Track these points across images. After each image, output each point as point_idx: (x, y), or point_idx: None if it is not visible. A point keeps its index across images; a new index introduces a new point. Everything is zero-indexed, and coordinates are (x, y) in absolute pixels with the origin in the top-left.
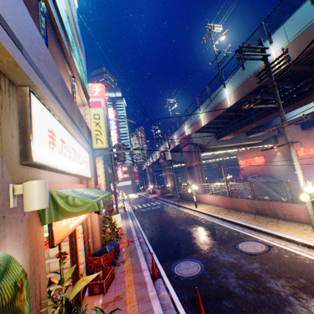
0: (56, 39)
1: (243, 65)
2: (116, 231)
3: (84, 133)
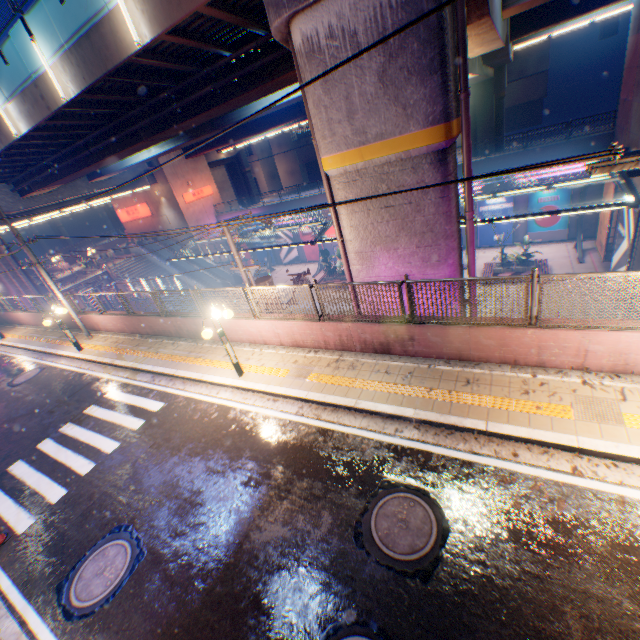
0: None
1: None
2: None
3: None
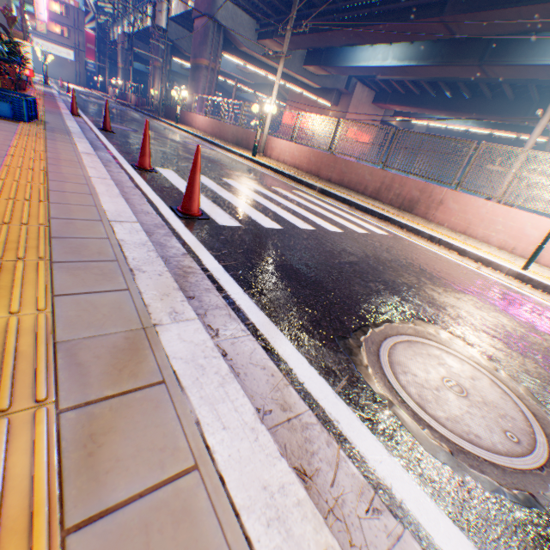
0: None
1: None
2: (22, 59)
3: None
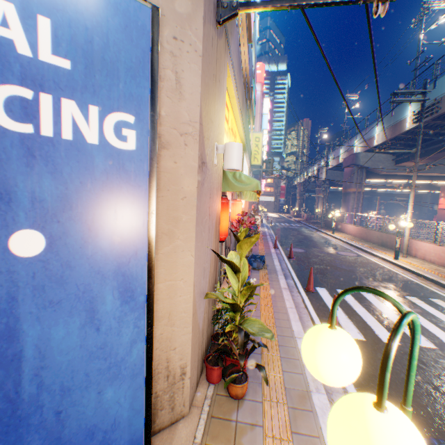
0: (248, 107)
1: (435, 83)
2: (256, 224)
3: (250, 157)
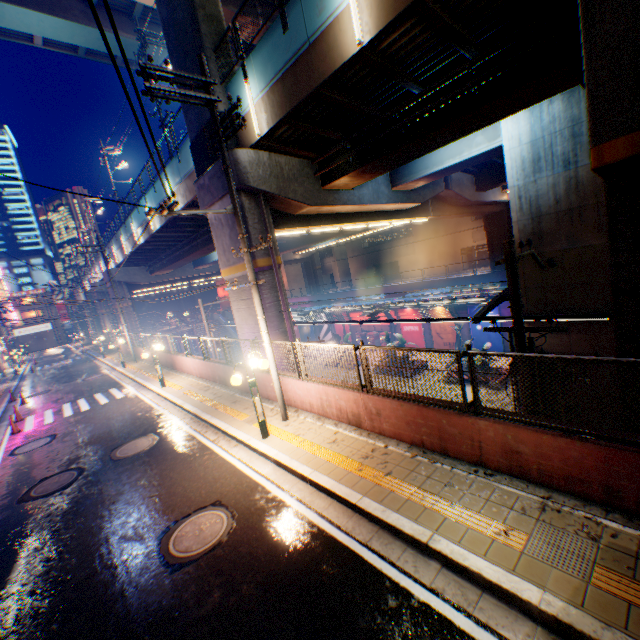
0: None
1: (126, 225)
2: None
3: None
